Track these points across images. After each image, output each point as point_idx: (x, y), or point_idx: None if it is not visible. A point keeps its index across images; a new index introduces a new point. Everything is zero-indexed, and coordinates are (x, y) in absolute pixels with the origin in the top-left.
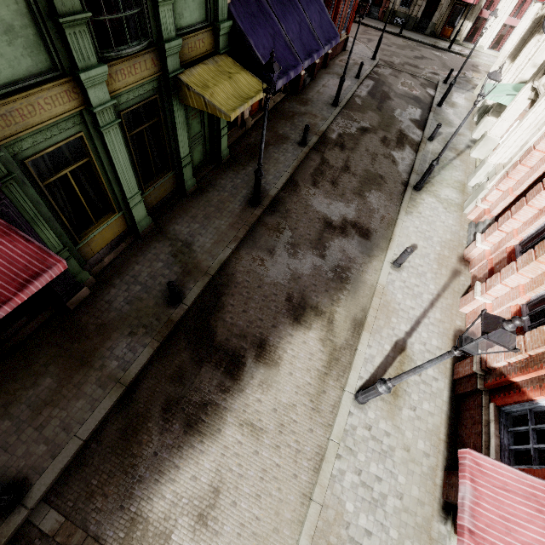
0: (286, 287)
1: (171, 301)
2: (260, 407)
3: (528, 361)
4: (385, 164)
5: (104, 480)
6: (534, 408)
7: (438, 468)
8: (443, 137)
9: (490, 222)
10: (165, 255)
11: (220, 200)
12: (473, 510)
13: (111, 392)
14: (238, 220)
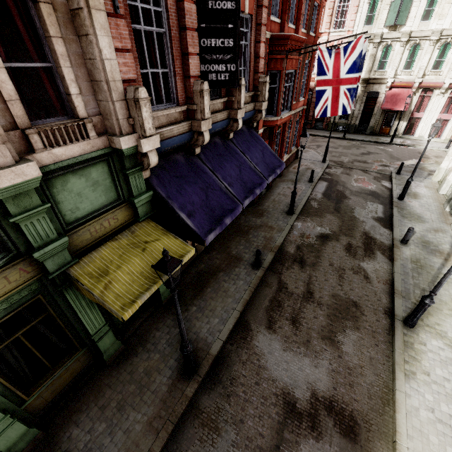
0: None
1: None
2: None
3: None
4: (356, 283)
5: None
6: None
7: None
8: (417, 236)
9: None
10: None
11: (147, 369)
12: None
13: None
14: (162, 409)
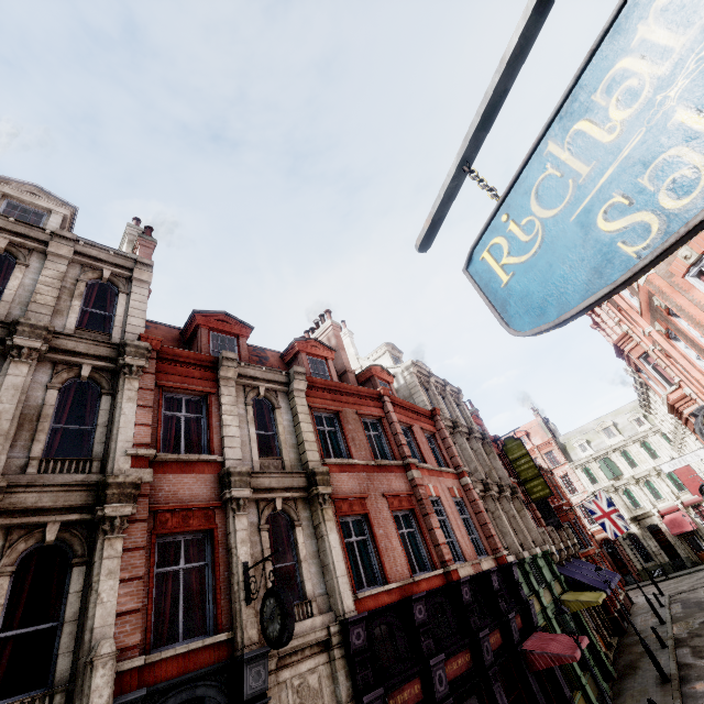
0: None
1: None
2: None
3: None
4: None
5: None
6: None
7: None
8: None
9: None
10: None
11: (638, 691)
12: None
13: None
14: (664, 691)
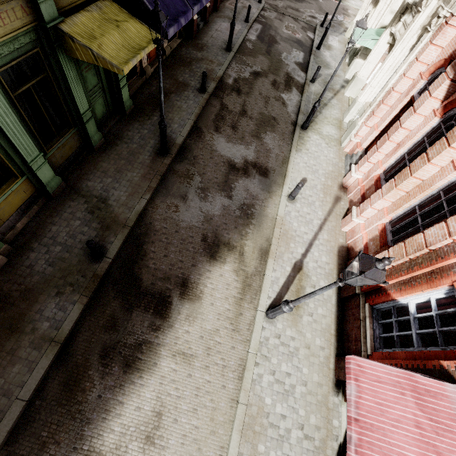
0: (201, 229)
1: (94, 256)
2: (188, 337)
3: (391, 270)
4: (276, 107)
5: (53, 430)
6: (396, 305)
7: (331, 357)
8: (322, 78)
9: (361, 154)
10: (81, 212)
11: (130, 152)
12: (357, 403)
13: (46, 352)
14: (150, 170)
